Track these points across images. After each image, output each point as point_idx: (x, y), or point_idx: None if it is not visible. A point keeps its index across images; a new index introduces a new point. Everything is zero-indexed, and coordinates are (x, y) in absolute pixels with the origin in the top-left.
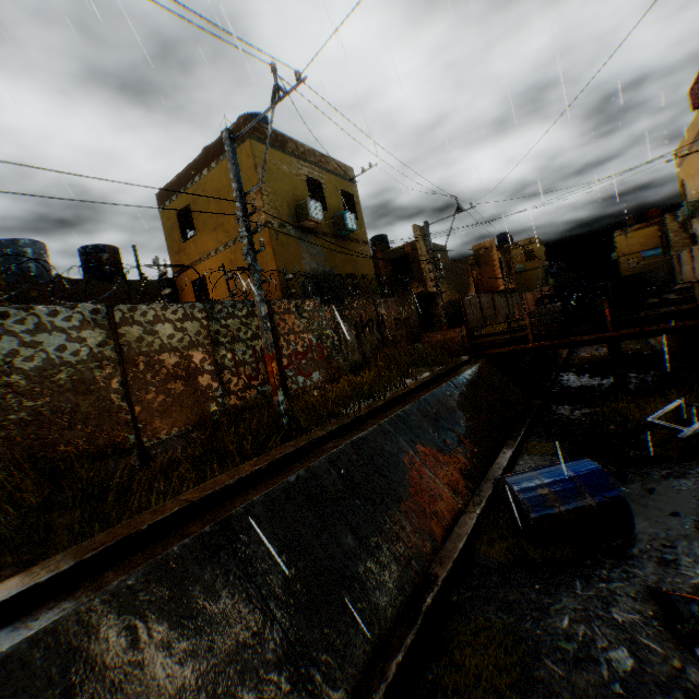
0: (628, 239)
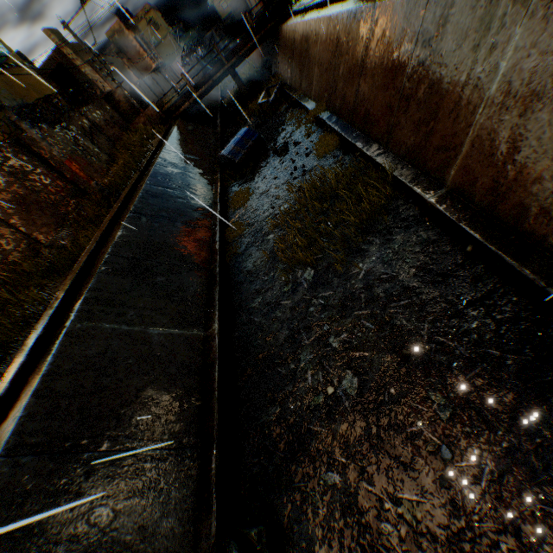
0: None
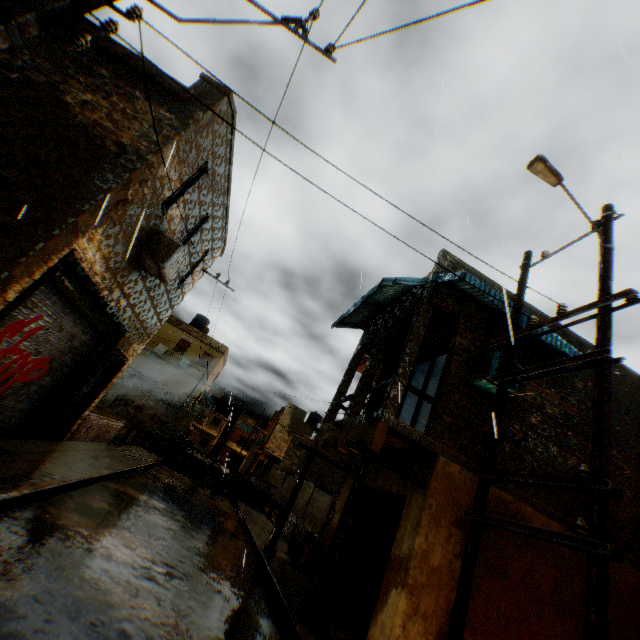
0: None
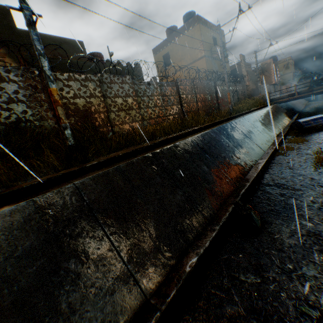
0: None
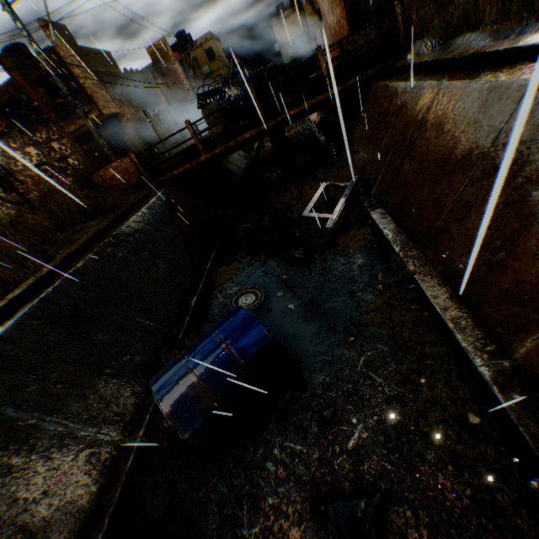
0: (284, 29)
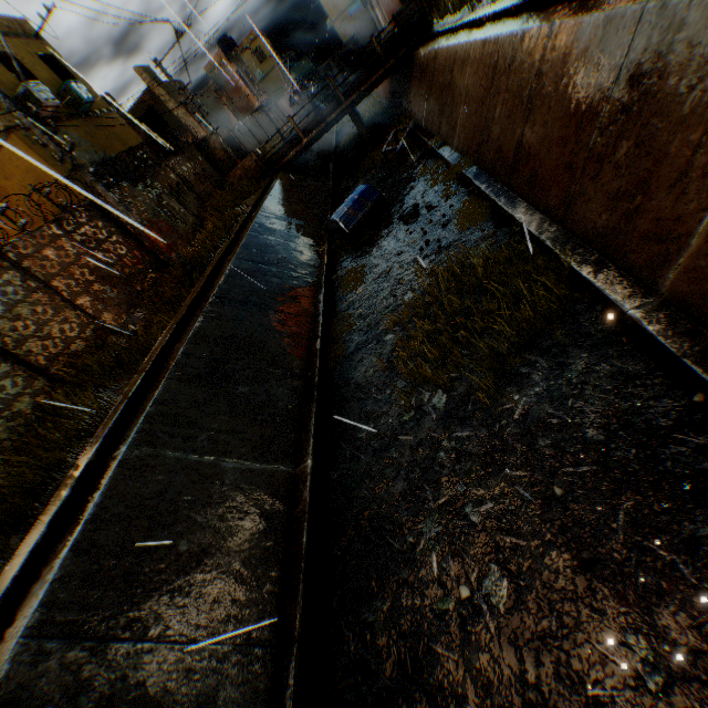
0: None
